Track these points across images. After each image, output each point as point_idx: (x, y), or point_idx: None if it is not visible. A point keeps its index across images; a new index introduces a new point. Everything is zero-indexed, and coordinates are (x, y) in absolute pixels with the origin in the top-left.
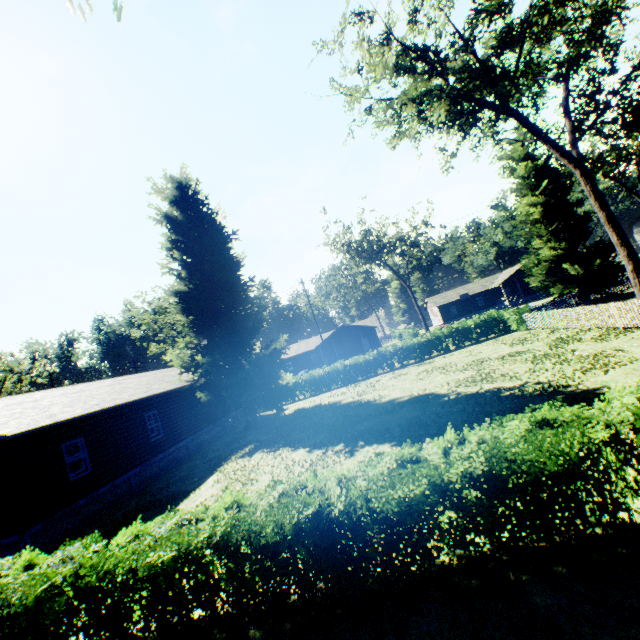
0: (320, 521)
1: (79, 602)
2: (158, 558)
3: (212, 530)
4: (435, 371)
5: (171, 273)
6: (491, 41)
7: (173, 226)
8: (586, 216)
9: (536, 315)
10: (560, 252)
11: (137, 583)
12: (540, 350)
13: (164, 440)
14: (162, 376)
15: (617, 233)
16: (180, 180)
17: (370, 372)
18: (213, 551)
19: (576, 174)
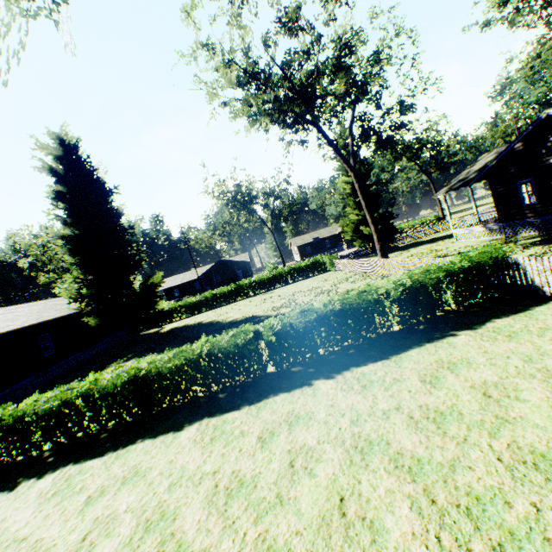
0: (135, 380)
1: (3, 434)
2: (50, 405)
3: (81, 390)
4: (269, 299)
5: (57, 220)
6: (304, 75)
7: (57, 179)
8: (377, 194)
9: (338, 261)
10: (361, 218)
11: (39, 419)
12: (326, 287)
13: (56, 355)
14: (52, 305)
15: (370, 216)
16: (63, 139)
17: (232, 299)
18: (83, 403)
19: (352, 175)
